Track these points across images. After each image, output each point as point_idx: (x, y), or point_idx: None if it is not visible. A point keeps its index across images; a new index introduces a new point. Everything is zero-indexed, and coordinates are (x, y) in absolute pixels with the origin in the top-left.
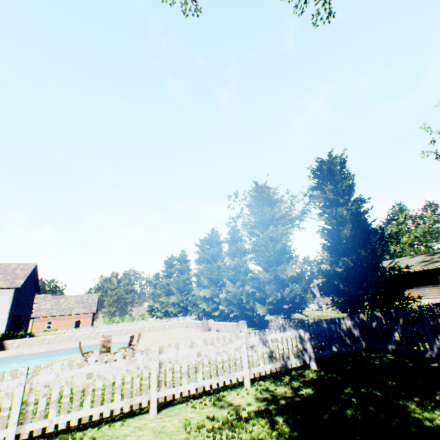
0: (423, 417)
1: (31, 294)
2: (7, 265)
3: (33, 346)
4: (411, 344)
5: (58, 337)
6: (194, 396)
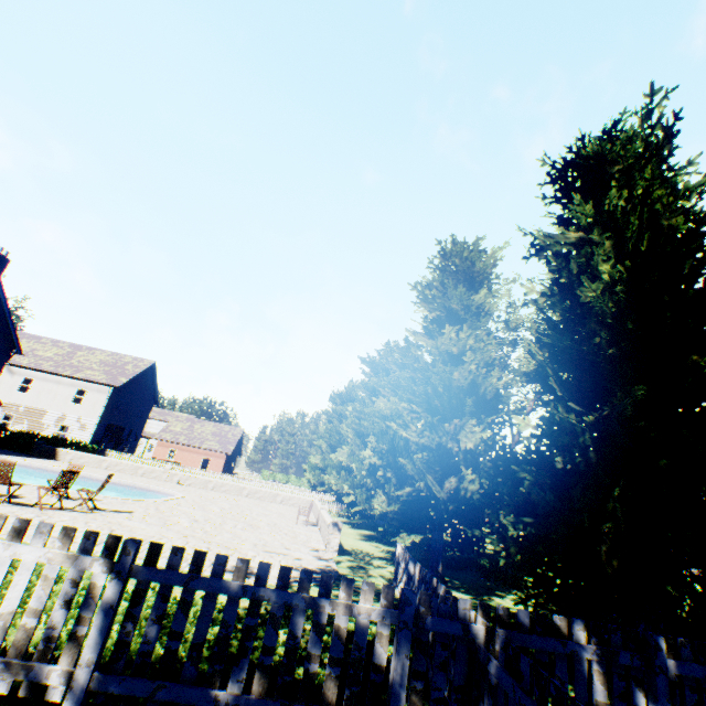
0: None
1: (146, 403)
2: (122, 356)
3: (88, 465)
4: None
5: (121, 463)
6: None
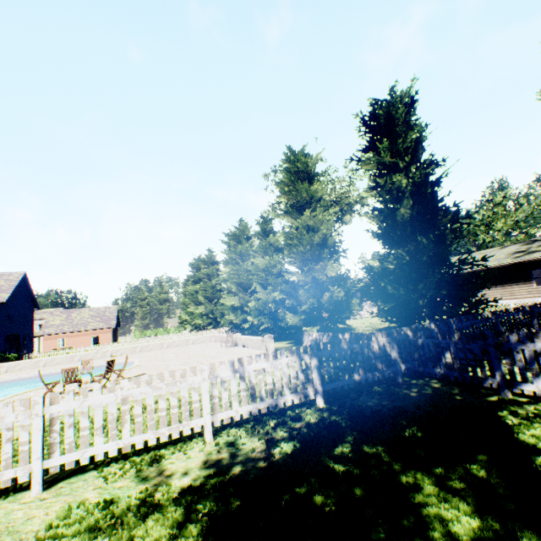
0: (434, 519)
1: (28, 310)
2: None
3: (26, 369)
4: (466, 368)
5: (56, 358)
6: (125, 455)
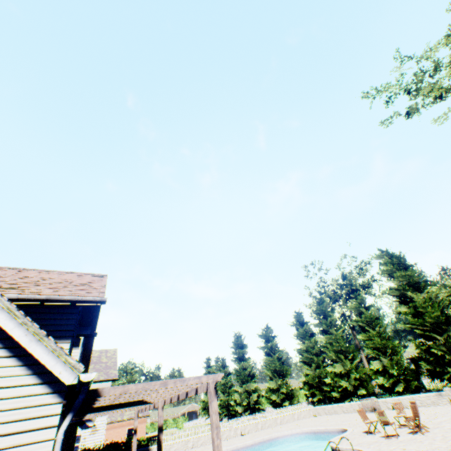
0: None
1: None
2: None
3: None
4: None
5: (200, 437)
6: None
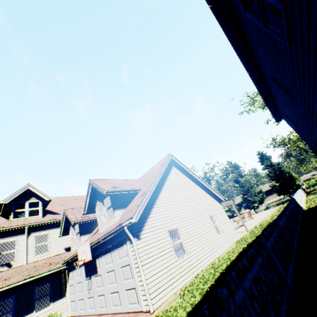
0: None
1: None
2: None
3: None
4: (313, 189)
5: None
6: None
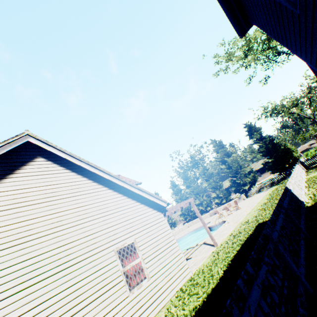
0: None
1: None
2: None
3: None
4: (315, 162)
5: None
6: None
